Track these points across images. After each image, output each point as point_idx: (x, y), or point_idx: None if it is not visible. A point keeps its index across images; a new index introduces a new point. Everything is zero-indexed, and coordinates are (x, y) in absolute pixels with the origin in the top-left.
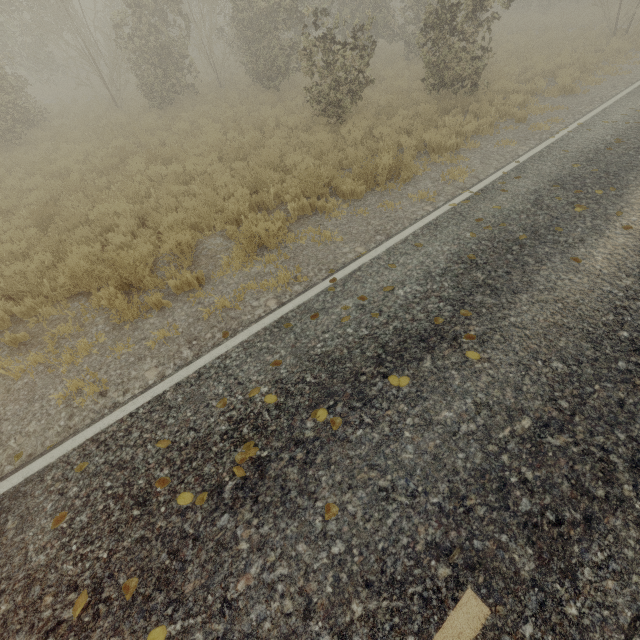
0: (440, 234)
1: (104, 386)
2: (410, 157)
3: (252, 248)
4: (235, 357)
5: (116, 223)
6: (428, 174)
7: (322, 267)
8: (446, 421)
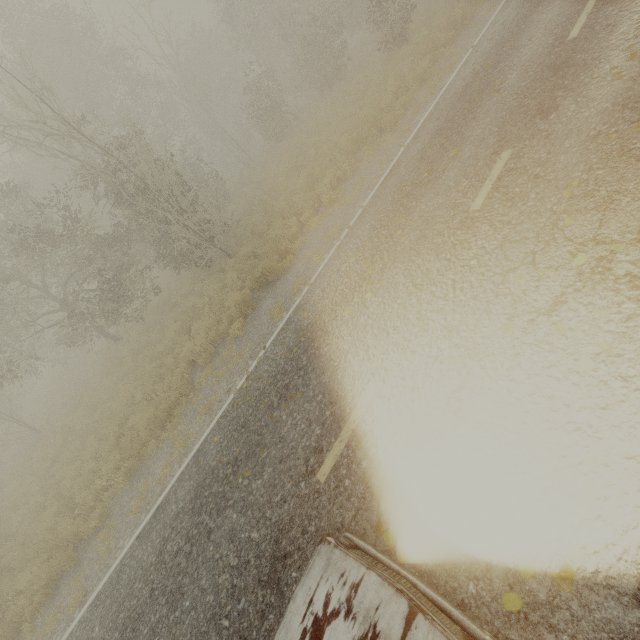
0: (512, 0)
1: (408, 126)
2: (467, 7)
3: (419, 83)
4: (454, 80)
5: (336, 144)
6: (483, 7)
7: (461, 56)
8: (558, 3)
